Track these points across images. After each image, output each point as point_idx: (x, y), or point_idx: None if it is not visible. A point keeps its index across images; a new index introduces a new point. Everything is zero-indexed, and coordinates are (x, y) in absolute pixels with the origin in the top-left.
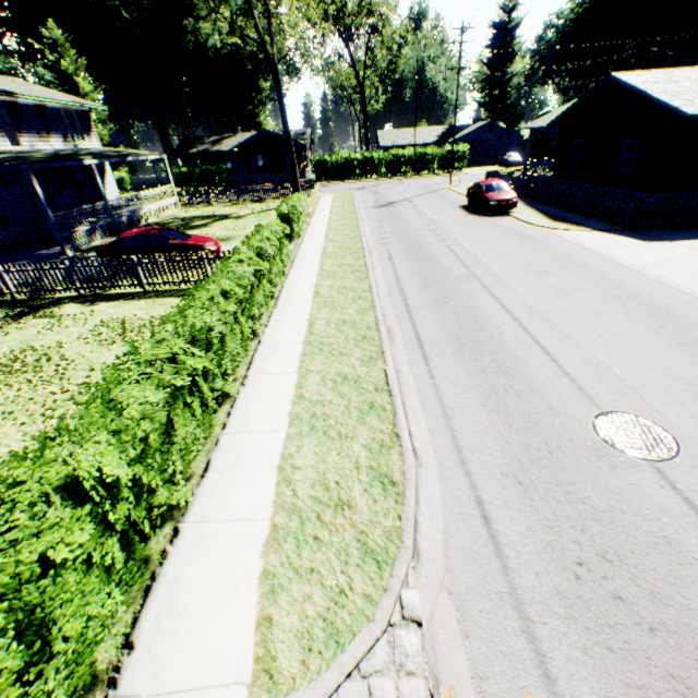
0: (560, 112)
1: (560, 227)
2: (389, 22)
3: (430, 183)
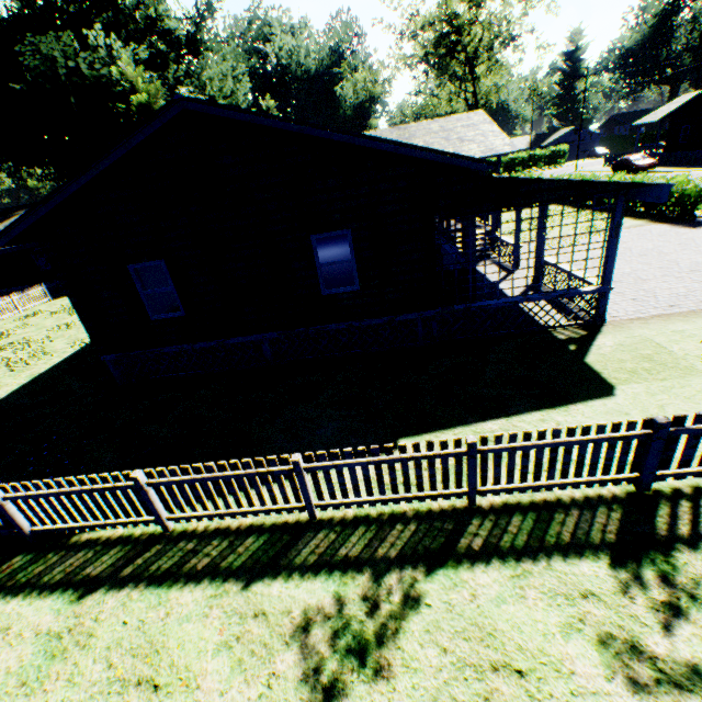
0: (662, 112)
1: (696, 170)
2: (506, 66)
3: (554, 172)
